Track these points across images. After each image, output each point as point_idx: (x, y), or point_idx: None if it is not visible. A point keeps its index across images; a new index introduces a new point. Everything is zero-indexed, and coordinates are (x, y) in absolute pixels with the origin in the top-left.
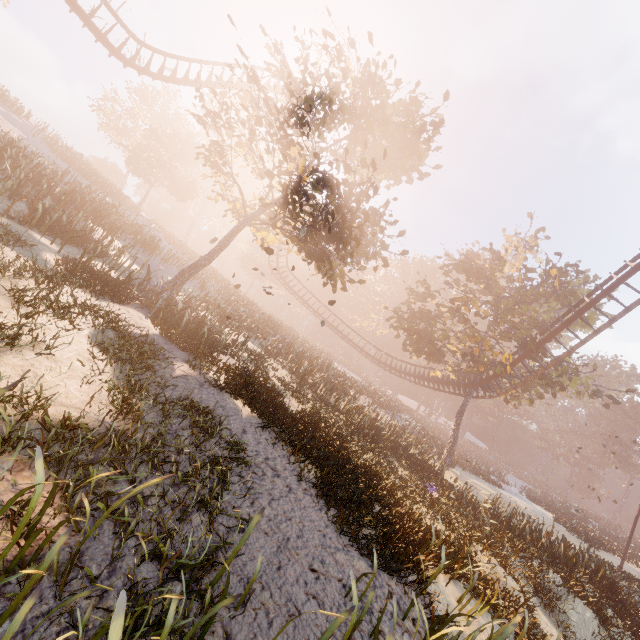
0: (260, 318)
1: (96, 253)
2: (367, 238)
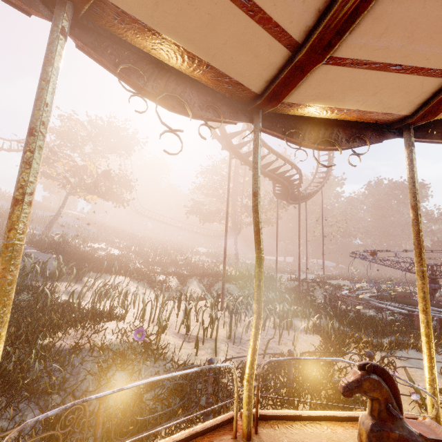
0: (120, 236)
1: (3, 229)
2: (123, 180)
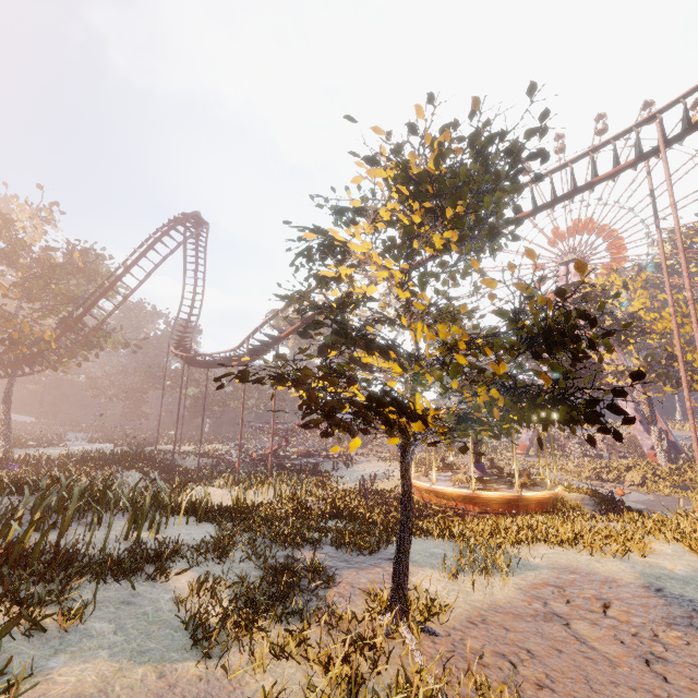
0: None
1: None
2: None
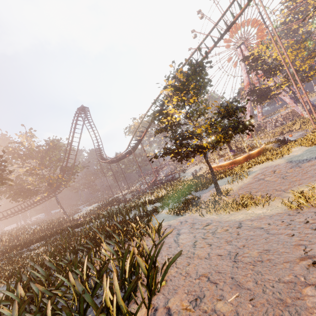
0: None
1: None
2: None
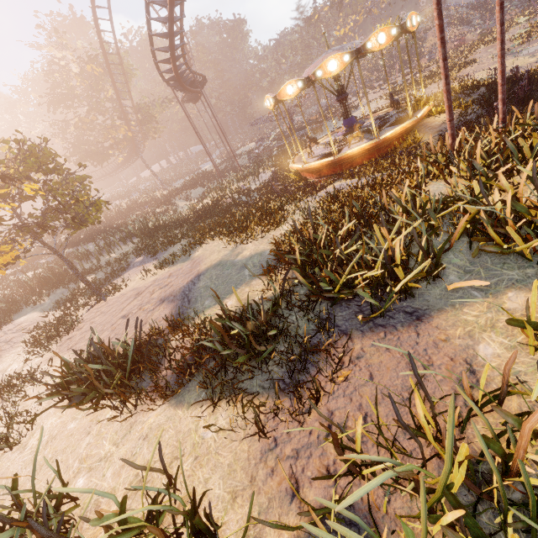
0: None
1: None
2: None
